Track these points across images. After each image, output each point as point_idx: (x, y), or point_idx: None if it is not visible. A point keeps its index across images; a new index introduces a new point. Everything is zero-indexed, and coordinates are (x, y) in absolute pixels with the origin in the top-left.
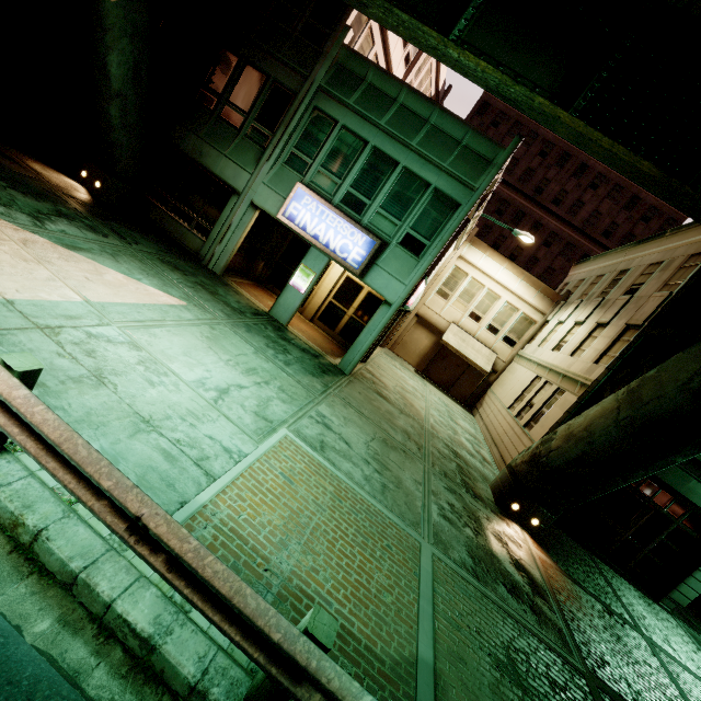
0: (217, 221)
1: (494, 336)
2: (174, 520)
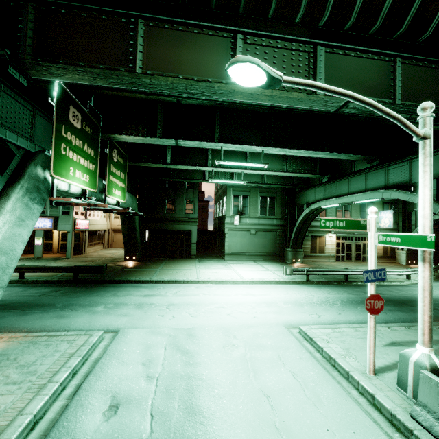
0: None
1: None
2: None
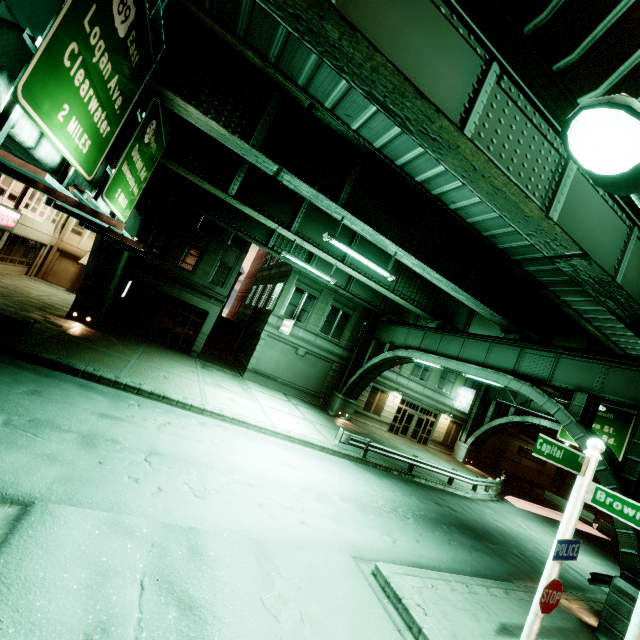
0: None
1: None
2: None
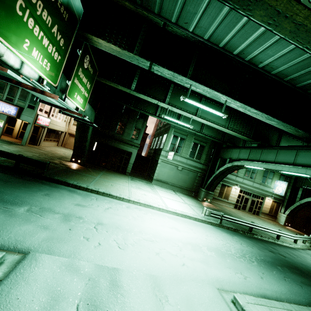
0: None
1: None
2: None
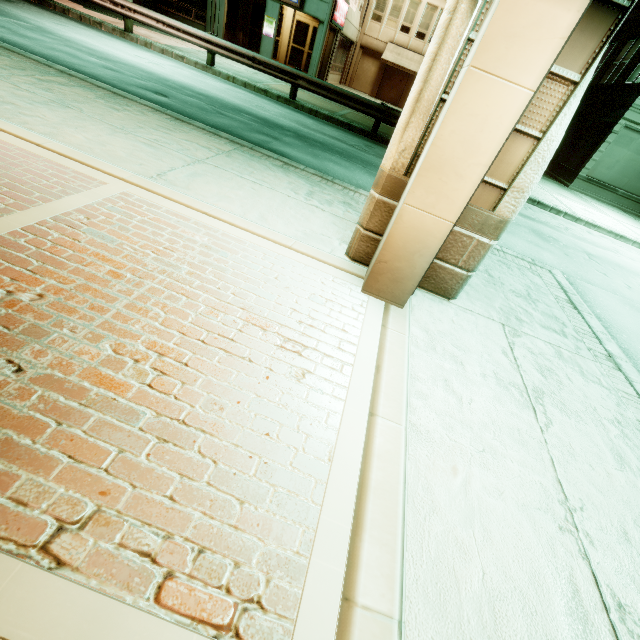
0: (207, 6)
1: (422, 42)
2: (261, 56)
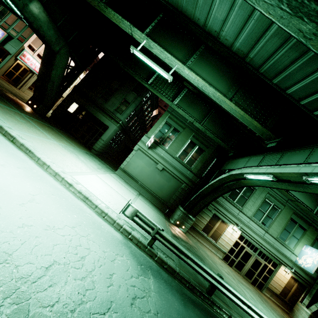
0: None
1: None
2: None
